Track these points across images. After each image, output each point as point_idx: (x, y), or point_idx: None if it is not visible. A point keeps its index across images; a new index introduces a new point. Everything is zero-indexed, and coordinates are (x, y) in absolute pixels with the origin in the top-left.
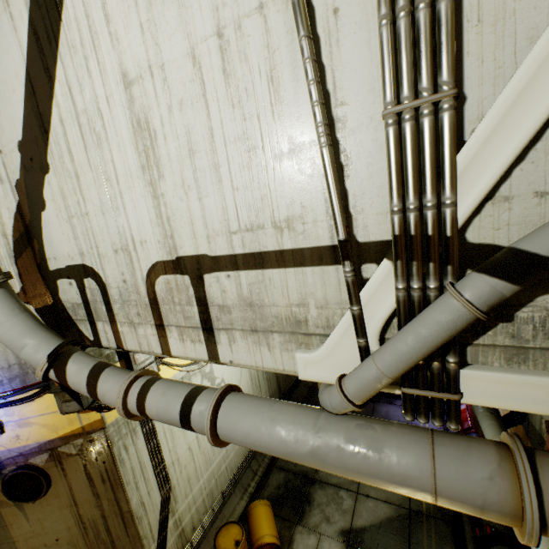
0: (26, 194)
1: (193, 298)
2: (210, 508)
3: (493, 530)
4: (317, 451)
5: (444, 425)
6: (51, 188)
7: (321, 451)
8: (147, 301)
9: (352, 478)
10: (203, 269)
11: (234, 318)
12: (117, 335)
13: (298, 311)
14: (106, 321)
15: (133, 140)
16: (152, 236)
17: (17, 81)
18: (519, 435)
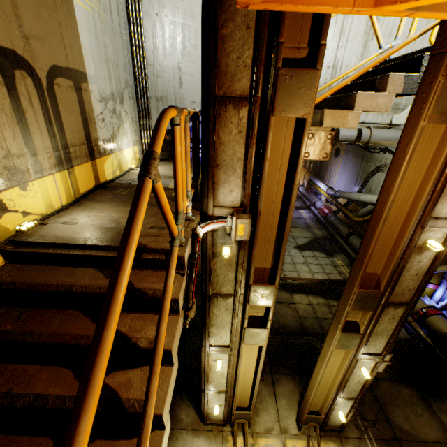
0: None
1: None
2: None
3: (351, 231)
4: None
5: (314, 216)
6: None
7: None
8: None
9: None
10: None
11: None
12: None
13: (398, 101)
14: None
15: (367, 19)
16: (353, 64)
17: None
18: (350, 208)
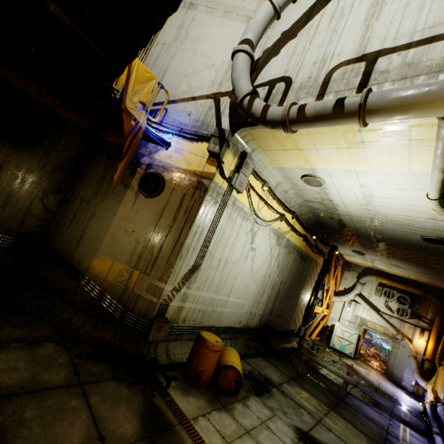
0: (268, 53)
1: (361, 73)
2: (197, 324)
3: None
4: None
5: None
6: (290, 45)
7: None
8: (320, 84)
9: None
10: (380, 56)
11: (389, 76)
12: None
13: None
14: (276, 103)
15: (367, 10)
16: (349, 49)
17: (305, 8)
18: None
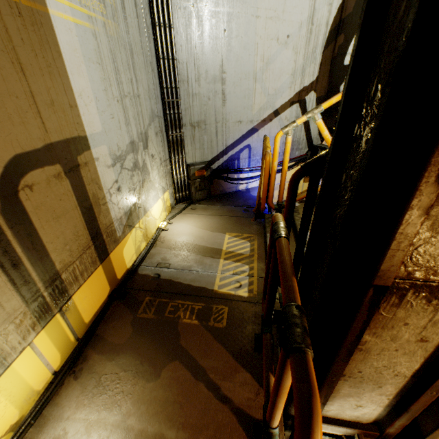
0: None
1: None
2: None
3: None
4: None
5: None
6: None
7: None
8: None
9: None
10: None
11: None
12: None
13: None
14: None
15: None
16: None
17: None
18: None
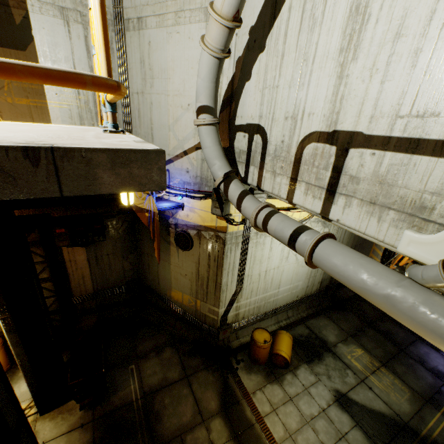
0: (240, 68)
1: (331, 165)
2: (255, 315)
3: None
4: (392, 297)
5: None
6: (260, 64)
7: (395, 298)
8: (292, 159)
9: (413, 327)
10: (352, 144)
11: (359, 189)
12: (259, 178)
13: (428, 198)
14: (257, 167)
15: (344, 24)
16: (320, 110)
17: None
18: None
